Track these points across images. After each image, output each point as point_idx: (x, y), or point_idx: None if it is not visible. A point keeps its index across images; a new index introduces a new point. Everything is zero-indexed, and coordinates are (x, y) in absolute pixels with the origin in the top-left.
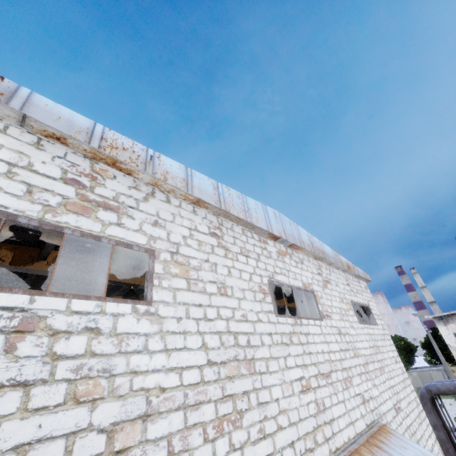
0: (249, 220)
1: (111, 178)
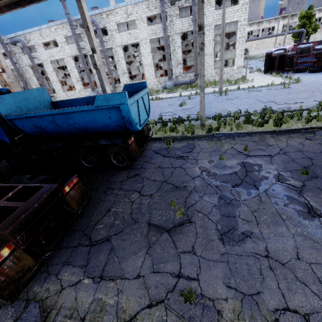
0: None
1: None
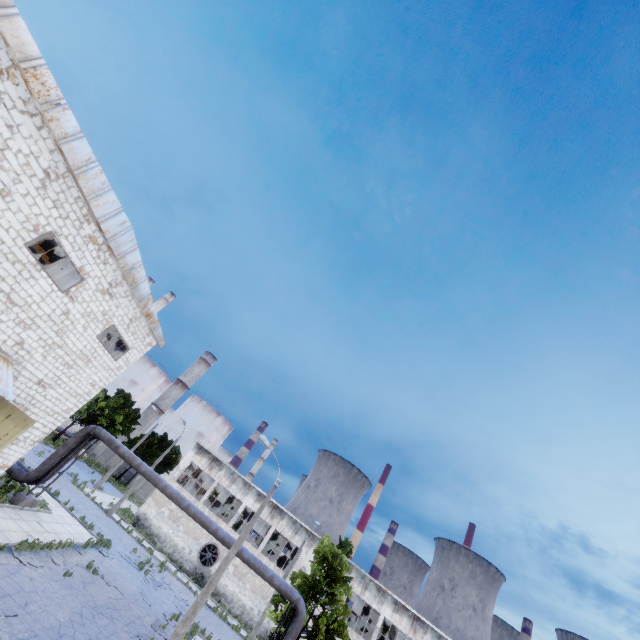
0: (89, 199)
1: (14, 83)
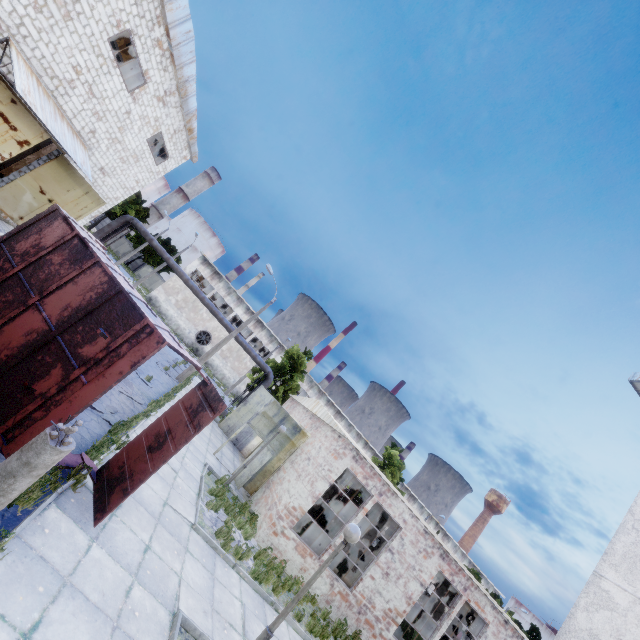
0: (166, 2)
1: None
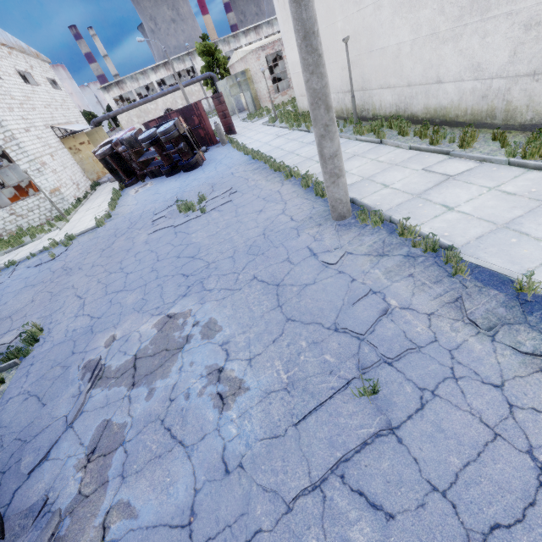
0: None
1: None
